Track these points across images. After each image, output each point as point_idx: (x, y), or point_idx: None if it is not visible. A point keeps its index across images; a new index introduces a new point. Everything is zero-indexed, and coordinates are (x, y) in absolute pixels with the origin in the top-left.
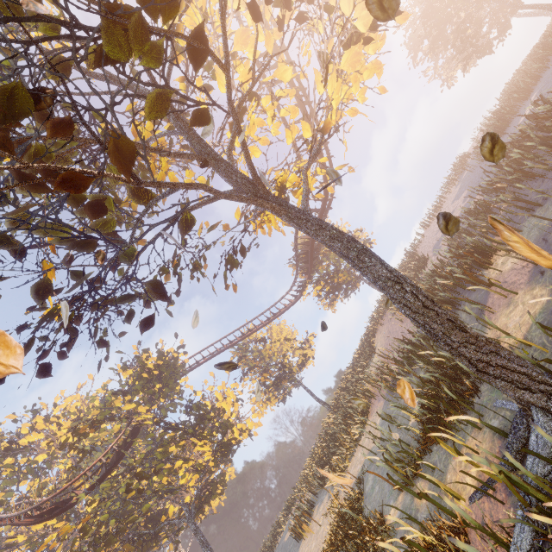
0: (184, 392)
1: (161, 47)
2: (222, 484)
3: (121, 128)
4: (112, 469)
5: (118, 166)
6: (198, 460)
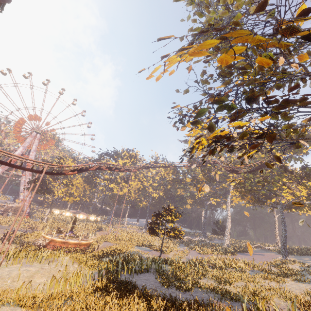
0: (308, 153)
1: (292, 117)
2: (307, 208)
3: (272, 131)
4: (255, 170)
5: (268, 140)
6: (297, 192)
